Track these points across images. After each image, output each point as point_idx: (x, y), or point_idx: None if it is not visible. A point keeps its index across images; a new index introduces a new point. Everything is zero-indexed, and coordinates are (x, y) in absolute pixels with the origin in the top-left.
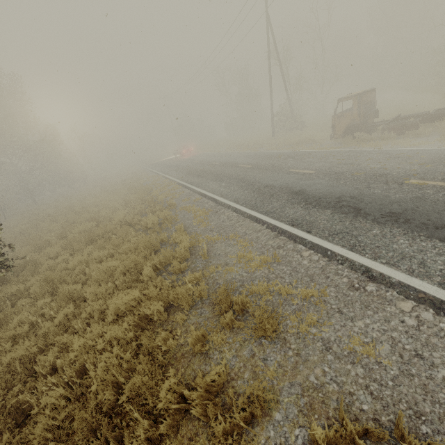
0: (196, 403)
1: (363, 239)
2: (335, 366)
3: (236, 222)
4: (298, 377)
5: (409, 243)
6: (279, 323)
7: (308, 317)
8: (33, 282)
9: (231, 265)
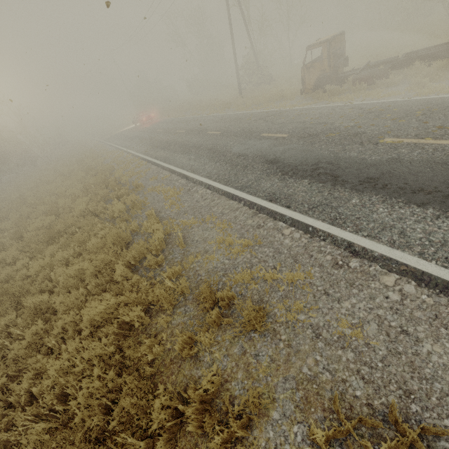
0: (191, 418)
1: (344, 211)
2: (326, 354)
3: (210, 201)
4: (291, 370)
5: (389, 212)
6: (267, 313)
7: (296, 305)
8: None
9: (211, 252)
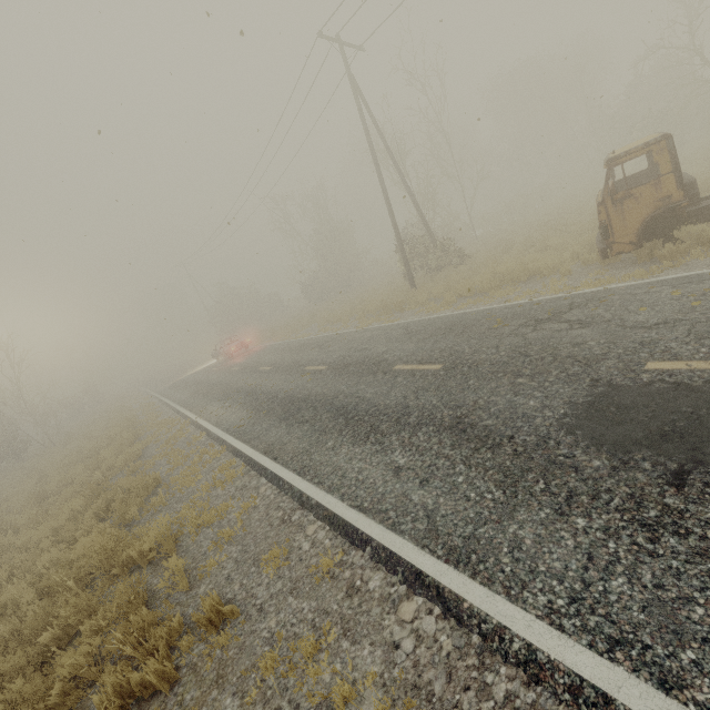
0: None
1: None
2: None
3: None
4: None
5: None
6: None
7: None
8: None
9: None
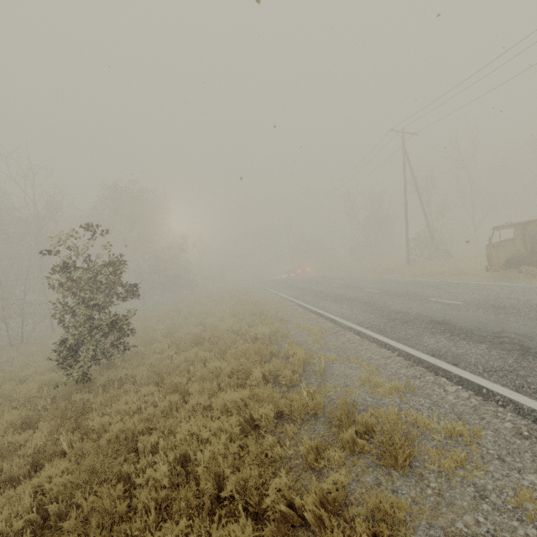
0: (309, 508)
1: (535, 381)
2: (493, 518)
3: (358, 345)
4: (440, 519)
5: None
6: (413, 456)
7: (453, 453)
8: (139, 371)
9: (352, 387)
